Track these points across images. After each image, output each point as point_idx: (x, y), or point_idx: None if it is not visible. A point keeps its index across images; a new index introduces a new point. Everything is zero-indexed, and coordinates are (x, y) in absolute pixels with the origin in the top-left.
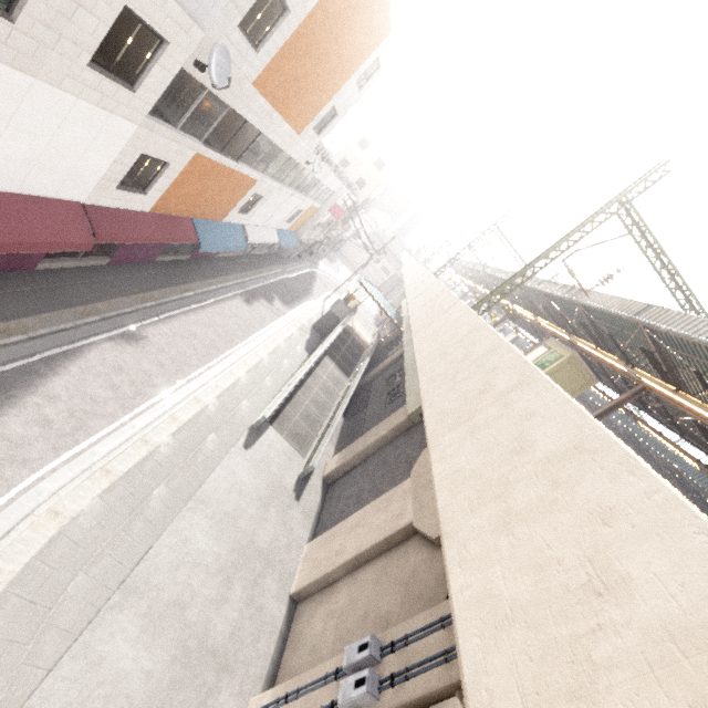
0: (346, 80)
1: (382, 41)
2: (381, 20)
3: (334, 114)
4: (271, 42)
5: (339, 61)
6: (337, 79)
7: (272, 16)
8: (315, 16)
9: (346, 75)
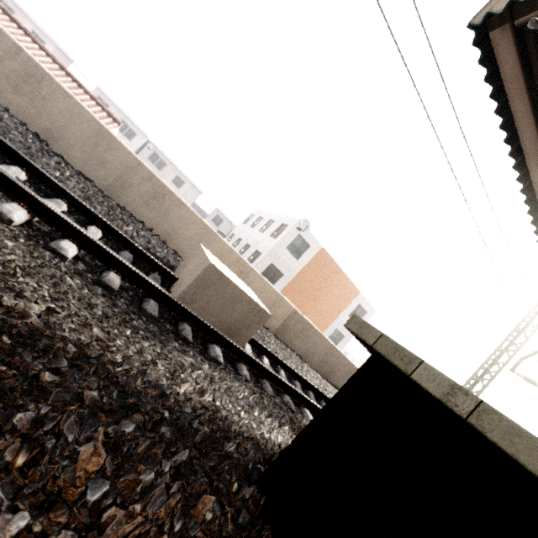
0: (339, 314)
1: (356, 296)
2: (347, 285)
3: (343, 336)
4: (277, 285)
5: (326, 301)
6: (331, 311)
7: (276, 277)
8: (299, 278)
9: (337, 311)
